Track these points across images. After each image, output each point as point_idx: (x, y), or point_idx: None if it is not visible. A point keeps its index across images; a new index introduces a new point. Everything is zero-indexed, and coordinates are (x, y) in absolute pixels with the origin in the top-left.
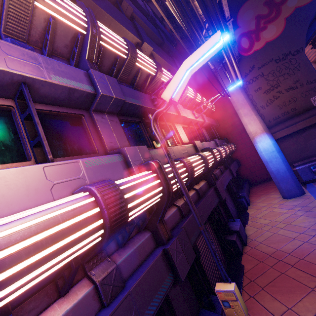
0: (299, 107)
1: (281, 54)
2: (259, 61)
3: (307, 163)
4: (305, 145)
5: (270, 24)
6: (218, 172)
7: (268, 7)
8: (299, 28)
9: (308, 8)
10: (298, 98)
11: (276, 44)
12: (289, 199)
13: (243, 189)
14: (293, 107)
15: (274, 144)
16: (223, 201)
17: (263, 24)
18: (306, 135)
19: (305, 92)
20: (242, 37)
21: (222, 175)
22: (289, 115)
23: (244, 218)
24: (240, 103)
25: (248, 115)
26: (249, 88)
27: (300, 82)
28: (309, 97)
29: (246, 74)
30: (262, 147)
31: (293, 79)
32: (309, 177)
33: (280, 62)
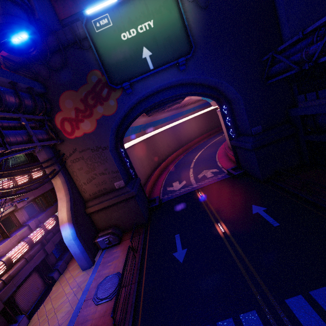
0: (108, 188)
1: (95, 146)
2: (80, 146)
3: (106, 234)
4: (111, 216)
5: (86, 119)
6: (18, 267)
7: (84, 104)
8: (105, 131)
9: (110, 119)
10: (107, 181)
11: (91, 137)
12: (83, 271)
13: (68, 252)
14: (104, 187)
15: (72, 234)
16: (11, 303)
17: (81, 117)
18: (111, 209)
19: (111, 178)
20: (65, 120)
21: (22, 269)
22: (103, 192)
23: (43, 300)
24: (58, 186)
25: (62, 200)
26: (73, 166)
27: (108, 170)
28: (113, 182)
29: (71, 154)
30: (64, 235)
31: (104, 167)
32: (104, 245)
33: (95, 152)
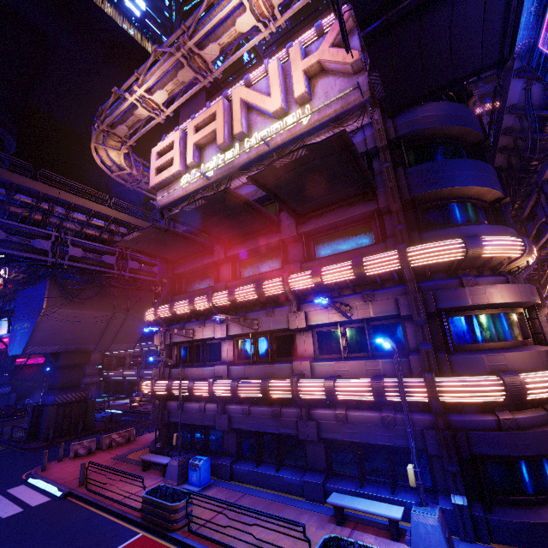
0: None
1: None
2: None
3: None
4: None
5: None
6: None
7: None
8: None
9: None
10: None
11: None
12: None
13: None
14: None
15: None
16: None
17: None
18: None
19: None
20: None
21: None
22: None
23: None
24: None
25: None
26: None
27: None
28: None
29: None
30: None
31: None
32: None
33: None
